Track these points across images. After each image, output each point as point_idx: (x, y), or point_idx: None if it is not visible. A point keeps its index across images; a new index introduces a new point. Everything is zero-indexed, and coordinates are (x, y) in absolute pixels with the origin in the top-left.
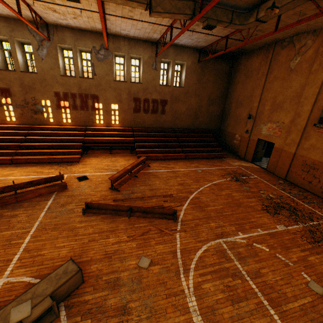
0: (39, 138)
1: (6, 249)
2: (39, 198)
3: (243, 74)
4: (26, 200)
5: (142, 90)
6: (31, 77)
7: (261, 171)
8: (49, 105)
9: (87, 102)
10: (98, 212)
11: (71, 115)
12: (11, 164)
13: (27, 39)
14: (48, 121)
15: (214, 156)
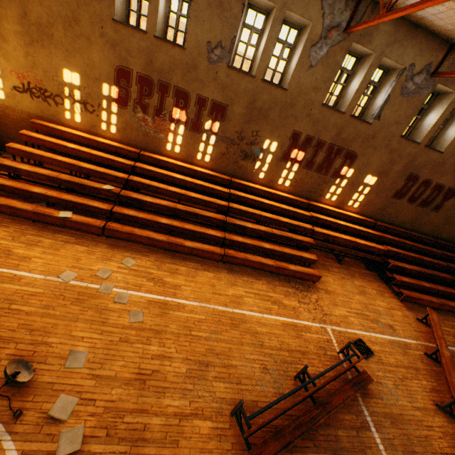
0: (249, 212)
1: None
2: (346, 412)
3: None
4: (331, 418)
5: (433, 164)
6: (272, 95)
7: None
8: (271, 150)
9: (332, 161)
10: None
11: (296, 175)
12: (218, 260)
13: (308, 17)
14: (256, 175)
15: None
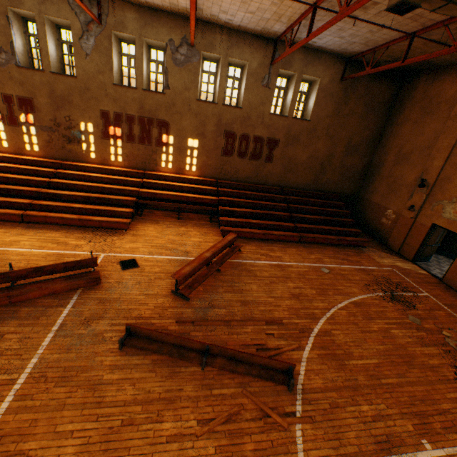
0: (70, 183)
1: None
2: (50, 298)
3: (417, 108)
4: (27, 302)
5: (240, 119)
6: (67, 84)
7: (433, 283)
8: (91, 131)
9: (150, 132)
10: (146, 348)
11: (124, 150)
12: (21, 222)
13: (65, 18)
14: (88, 156)
15: (347, 243)
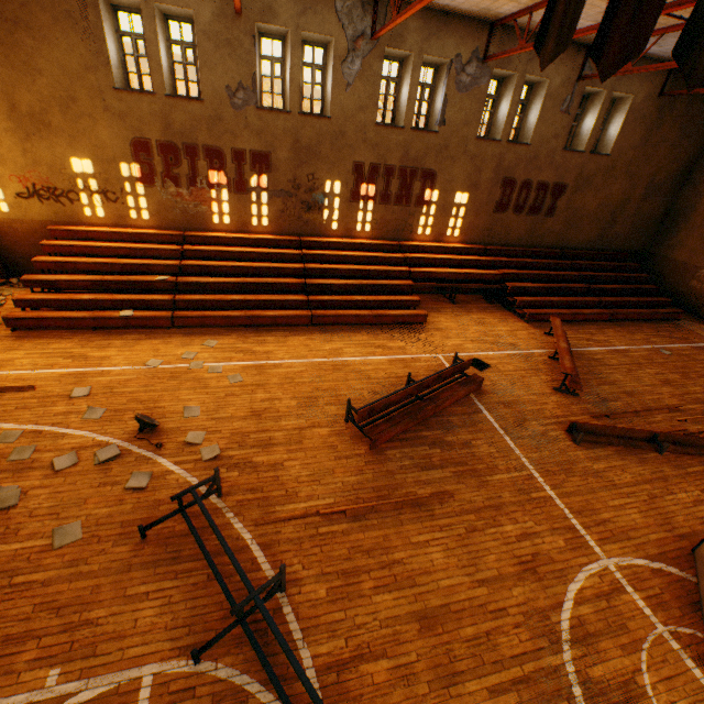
0: (330, 268)
1: (540, 508)
2: (458, 406)
3: None
4: (443, 411)
5: (525, 160)
6: (316, 129)
7: None
8: (336, 193)
9: (410, 187)
10: (598, 441)
11: (374, 215)
12: (307, 325)
13: (328, 34)
14: (328, 227)
15: (659, 317)
